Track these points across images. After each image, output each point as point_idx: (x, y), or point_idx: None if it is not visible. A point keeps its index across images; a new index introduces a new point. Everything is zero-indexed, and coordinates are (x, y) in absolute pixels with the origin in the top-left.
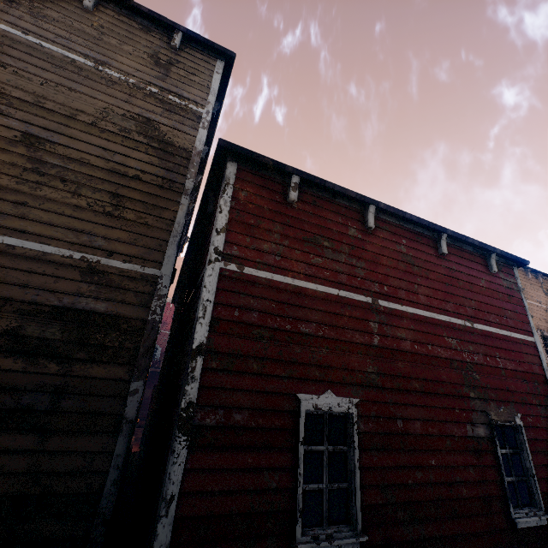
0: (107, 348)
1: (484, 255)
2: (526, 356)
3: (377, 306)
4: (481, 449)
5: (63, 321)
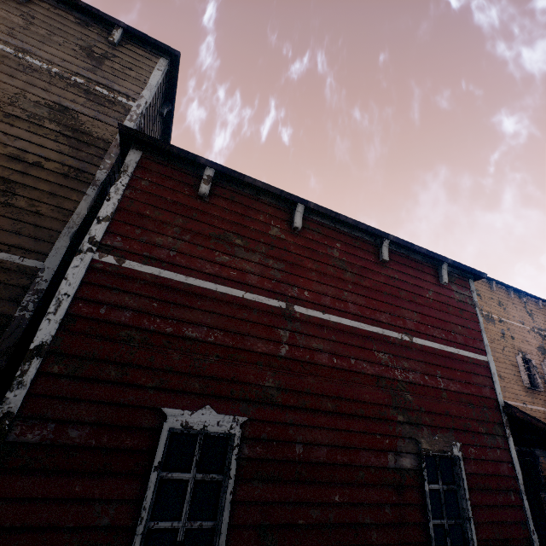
0: None
1: (435, 265)
2: (475, 377)
3: (291, 313)
4: (404, 483)
5: None
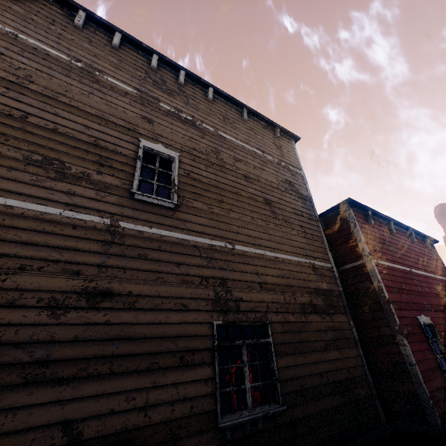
0: (335, 307)
1: (423, 240)
2: None
3: (412, 272)
4: None
5: (319, 295)
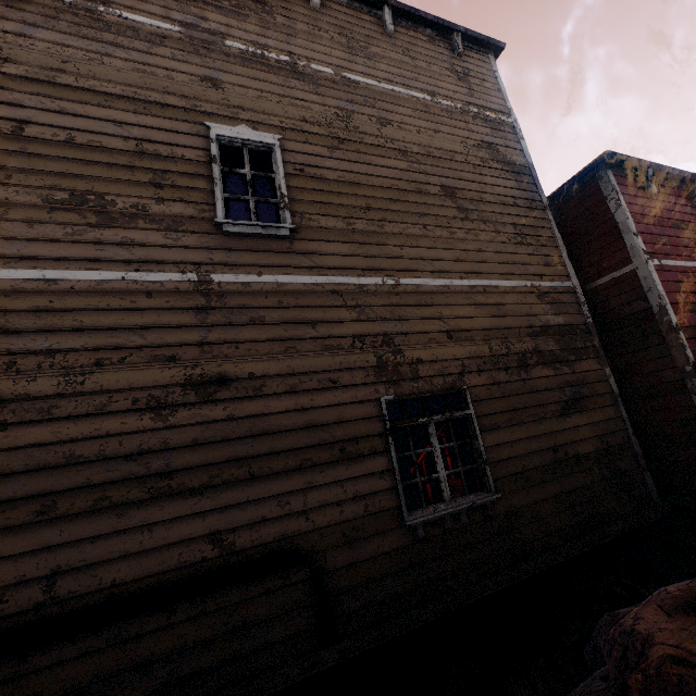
0: (579, 350)
1: None
2: None
3: None
4: None
5: (550, 336)
